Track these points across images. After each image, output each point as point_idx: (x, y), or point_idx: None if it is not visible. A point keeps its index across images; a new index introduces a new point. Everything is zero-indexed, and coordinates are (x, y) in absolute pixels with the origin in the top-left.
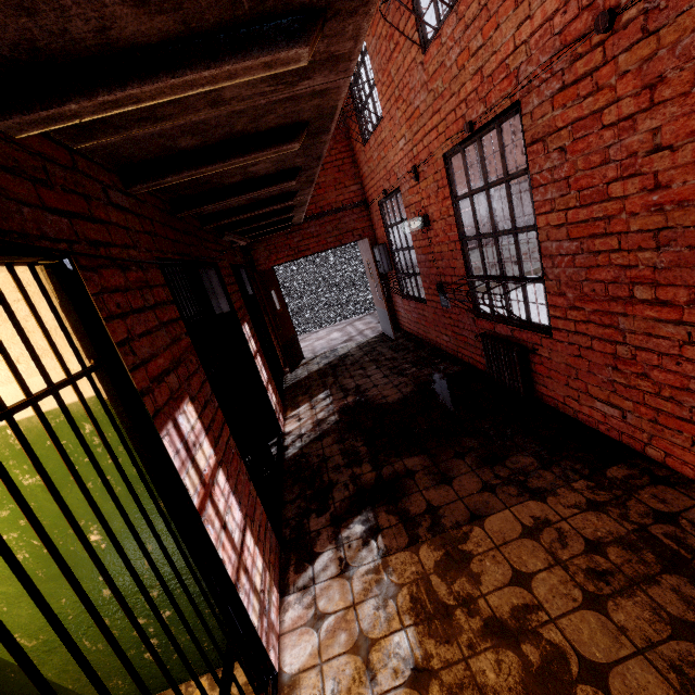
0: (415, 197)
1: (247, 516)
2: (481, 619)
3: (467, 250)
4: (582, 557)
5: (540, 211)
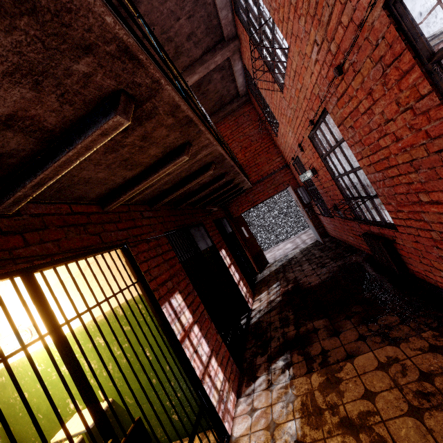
0: (305, 159)
1: (213, 350)
2: (339, 417)
3: (339, 184)
4: (414, 383)
5: (357, 158)
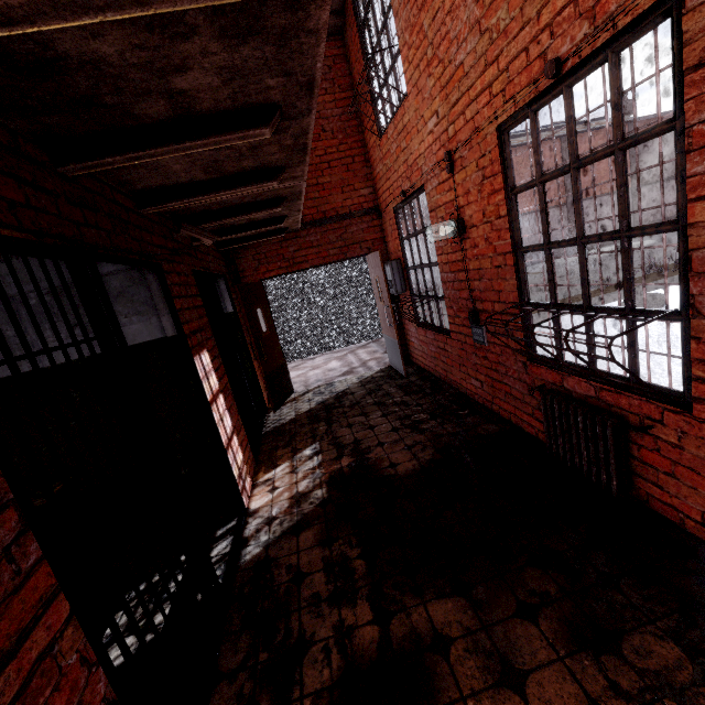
0: (445, 195)
1: None
2: None
3: (524, 266)
4: None
5: (700, 192)
